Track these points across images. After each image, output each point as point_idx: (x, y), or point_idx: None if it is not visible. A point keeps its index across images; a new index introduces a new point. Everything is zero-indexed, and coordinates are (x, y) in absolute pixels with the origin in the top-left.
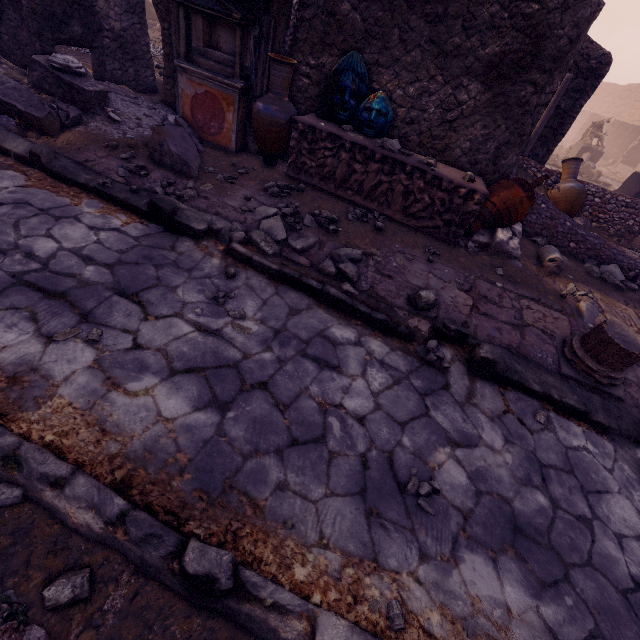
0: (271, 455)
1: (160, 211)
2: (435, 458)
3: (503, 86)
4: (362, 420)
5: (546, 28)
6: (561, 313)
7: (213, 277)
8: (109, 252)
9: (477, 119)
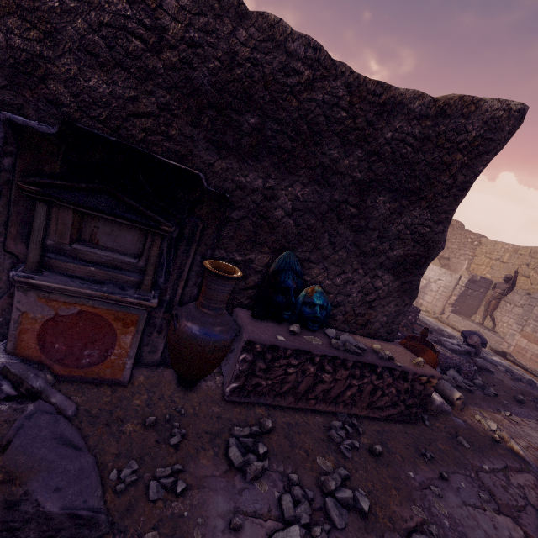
0: None
1: None
2: None
3: (407, 277)
4: None
5: (433, 242)
6: (526, 471)
7: None
8: None
9: (391, 300)
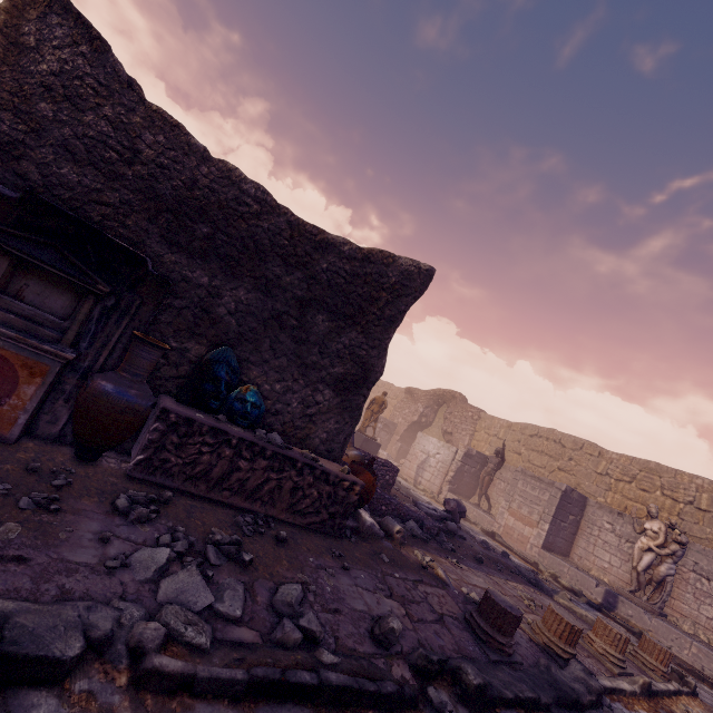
0: None
1: None
2: None
3: (348, 395)
4: None
5: (371, 365)
6: (440, 588)
7: None
8: None
9: (331, 416)
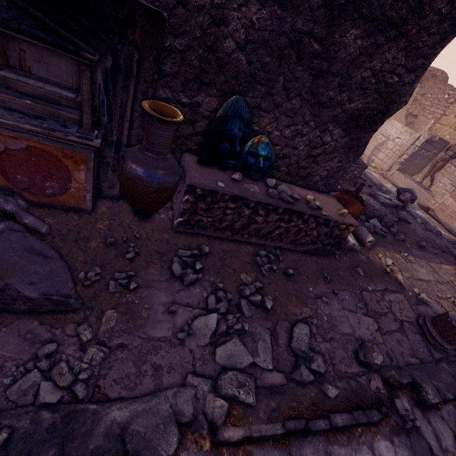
0: None
1: None
2: None
3: (358, 133)
4: None
5: (397, 96)
6: (399, 293)
7: None
8: None
9: (335, 156)
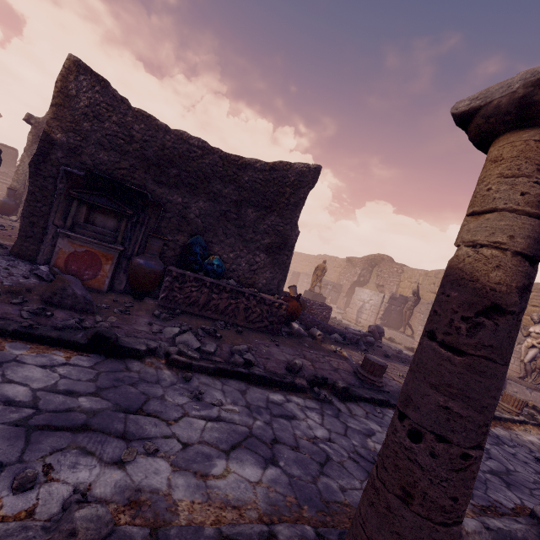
0: (321, 476)
1: (105, 340)
2: (370, 445)
3: (275, 256)
4: (330, 441)
5: (287, 236)
6: (342, 360)
7: (176, 383)
8: (82, 383)
9: (267, 269)
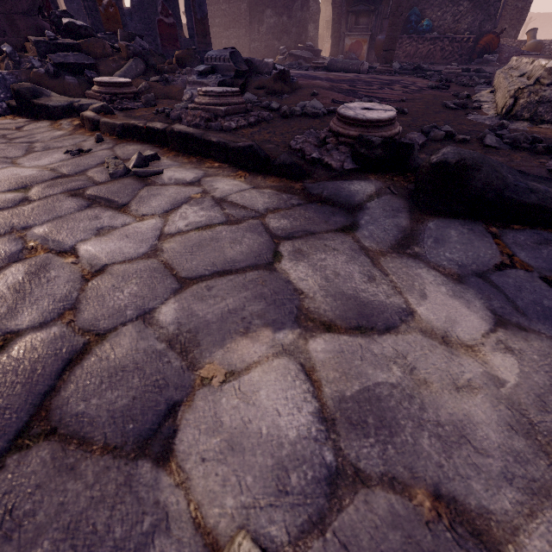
0: None
1: None
2: None
3: None
4: None
5: None
6: None
7: None
8: None
9: (468, 15)
